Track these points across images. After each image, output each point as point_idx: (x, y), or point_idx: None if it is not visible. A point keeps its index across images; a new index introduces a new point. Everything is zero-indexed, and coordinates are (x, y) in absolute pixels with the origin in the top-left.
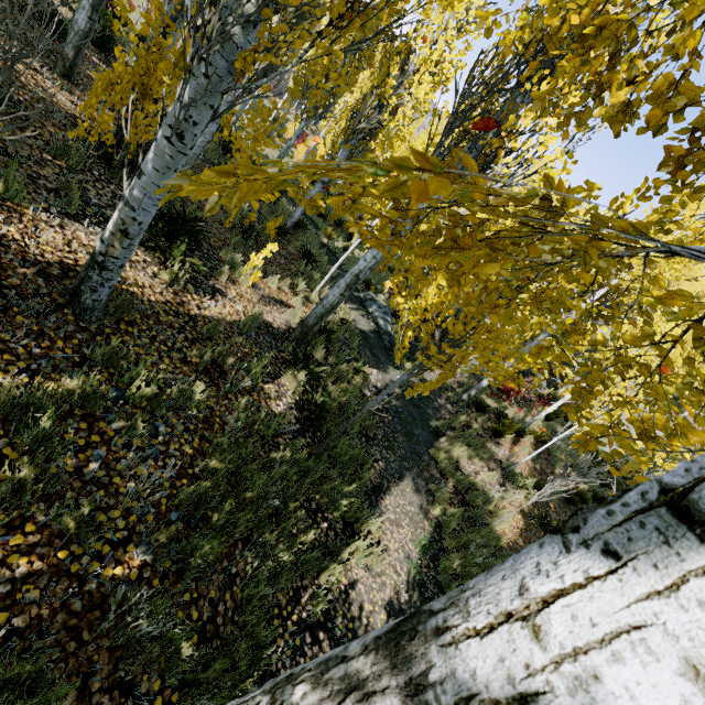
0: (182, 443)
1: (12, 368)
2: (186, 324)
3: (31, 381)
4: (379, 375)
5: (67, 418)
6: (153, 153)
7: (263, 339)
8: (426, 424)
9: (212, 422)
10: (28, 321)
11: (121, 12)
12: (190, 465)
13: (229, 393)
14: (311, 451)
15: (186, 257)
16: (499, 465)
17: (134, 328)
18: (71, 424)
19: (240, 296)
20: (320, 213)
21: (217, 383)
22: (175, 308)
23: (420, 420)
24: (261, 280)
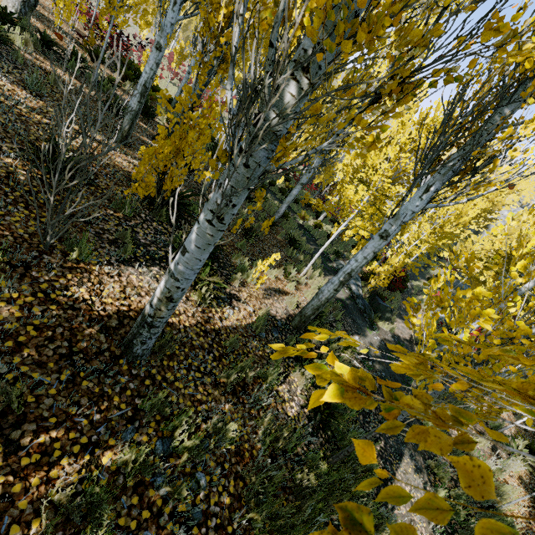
0: (220, 491)
1: (76, 447)
2: (213, 341)
3: (91, 457)
4: (360, 340)
5: (121, 493)
6: (196, 234)
7: (271, 336)
8: (408, 385)
9: (242, 451)
10: (91, 383)
11: (162, 100)
12: (228, 520)
13: (252, 408)
14: (324, 451)
15: (211, 279)
16: (485, 425)
17: (174, 361)
18: (124, 503)
19: (250, 296)
20: (293, 199)
21: (242, 400)
22: (204, 327)
23: (402, 381)
24: (262, 273)
